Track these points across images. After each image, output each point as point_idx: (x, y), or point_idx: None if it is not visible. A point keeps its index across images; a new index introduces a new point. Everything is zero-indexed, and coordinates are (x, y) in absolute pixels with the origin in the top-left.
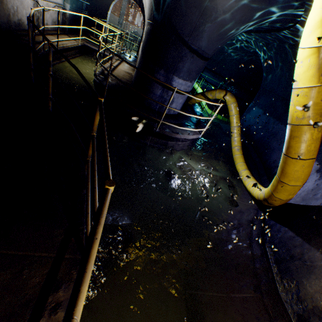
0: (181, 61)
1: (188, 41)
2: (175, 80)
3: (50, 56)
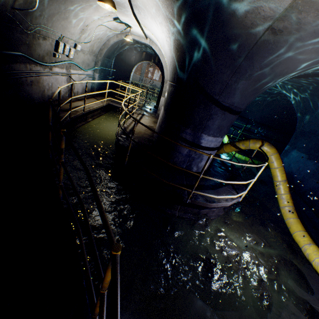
0: (211, 119)
1: (219, 99)
2: (204, 137)
3: (62, 143)
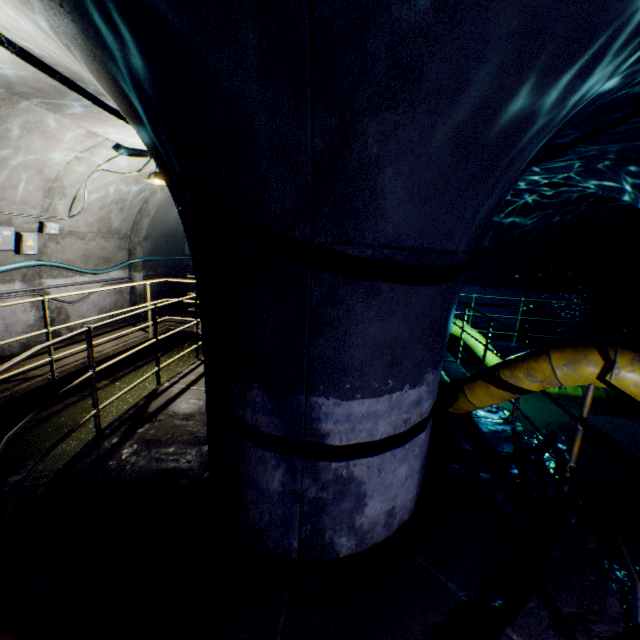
0: (324, 328)
1: (315, 235)
2: (330, 410)
3: None
